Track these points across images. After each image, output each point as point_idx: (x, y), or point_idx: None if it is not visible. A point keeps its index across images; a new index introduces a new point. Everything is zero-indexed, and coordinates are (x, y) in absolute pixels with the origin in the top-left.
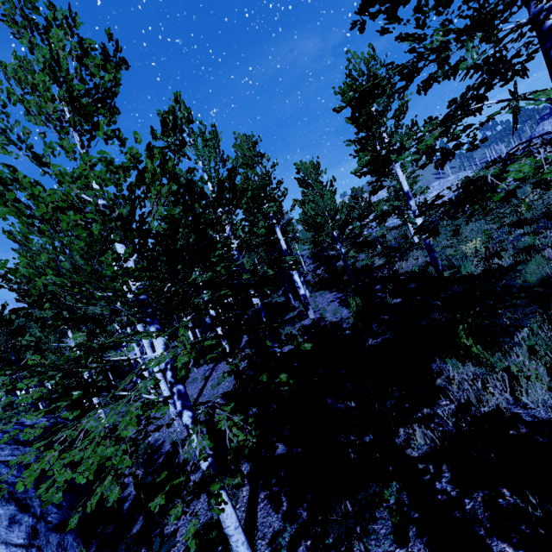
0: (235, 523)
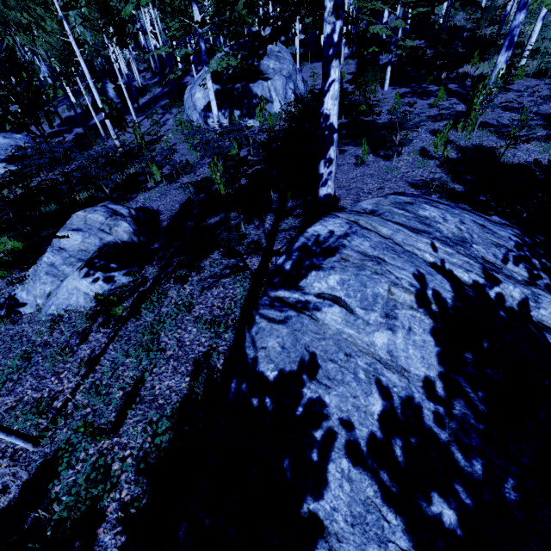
0: (389, 78)
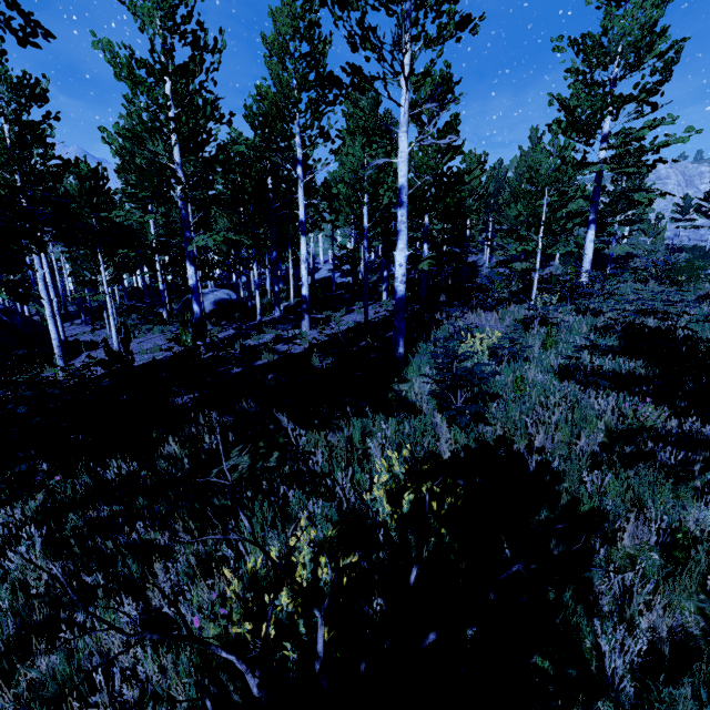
0: None
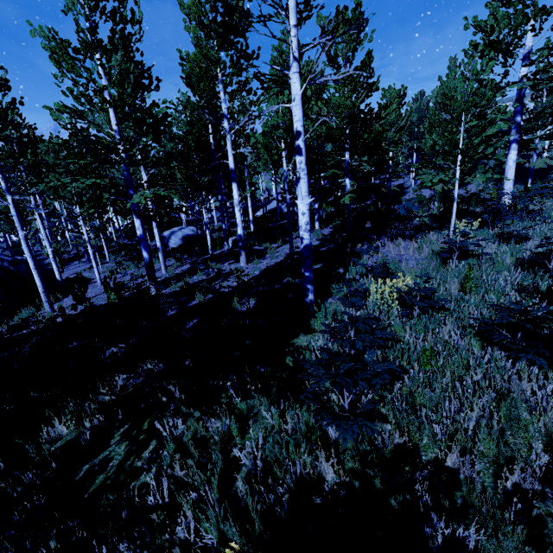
0: None
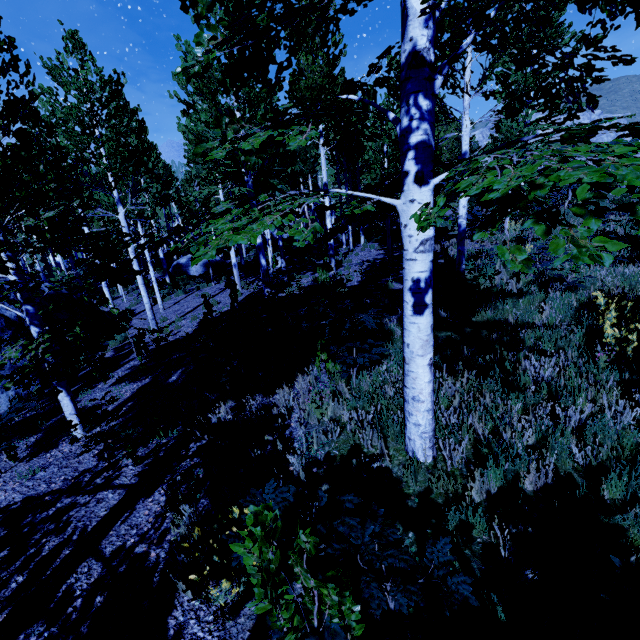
0: (70, 411)
